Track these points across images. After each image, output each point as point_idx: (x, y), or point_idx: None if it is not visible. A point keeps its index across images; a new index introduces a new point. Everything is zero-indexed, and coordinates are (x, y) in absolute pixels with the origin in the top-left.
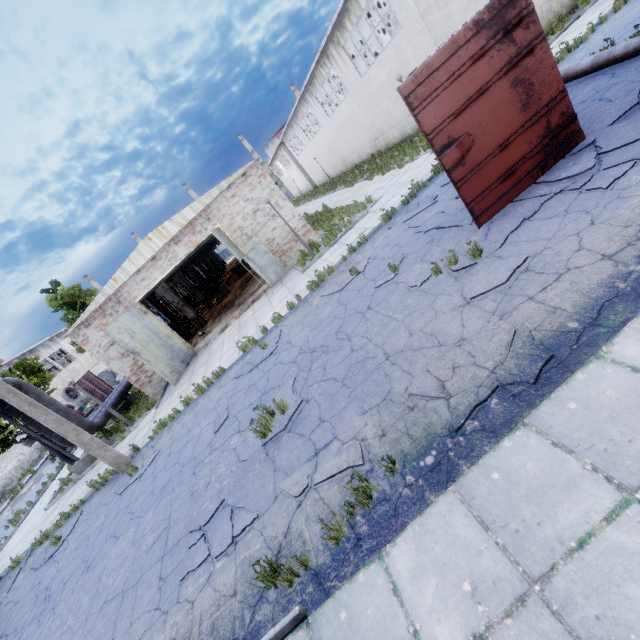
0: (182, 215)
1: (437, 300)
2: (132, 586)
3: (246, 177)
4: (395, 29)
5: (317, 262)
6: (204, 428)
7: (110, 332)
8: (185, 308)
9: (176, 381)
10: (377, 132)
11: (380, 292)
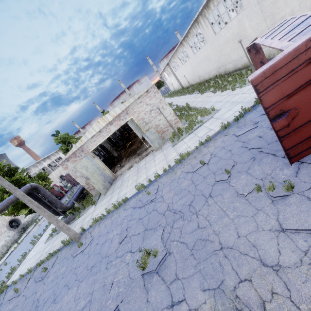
0: (114, 111)
1: (258, 215)
2: None
3: (148, 92)
4: (236, 2)
5: (181, 142)
6: (114, 236)
7: (77, 168)
8: (113, 151)
9: (105, 193)
10: (220, 64)
11: (218, 186)
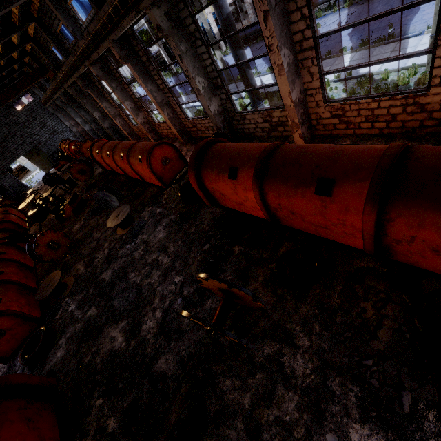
0: None
1: None
2: None
3: None
4: None
5: None
6: None
7: None
8: None
9: None
10: None
11: None
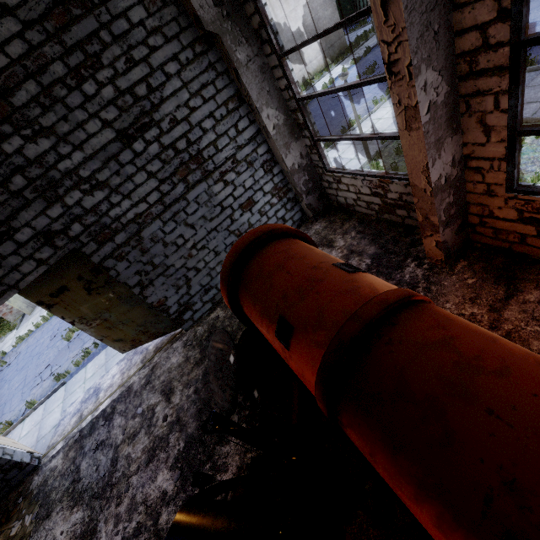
0: None
1: None
2: (9, 400)
3: None
4: None
5: None
6: (46, 339)
7: None
8: None
9: (31, 312)
10: None
11: None
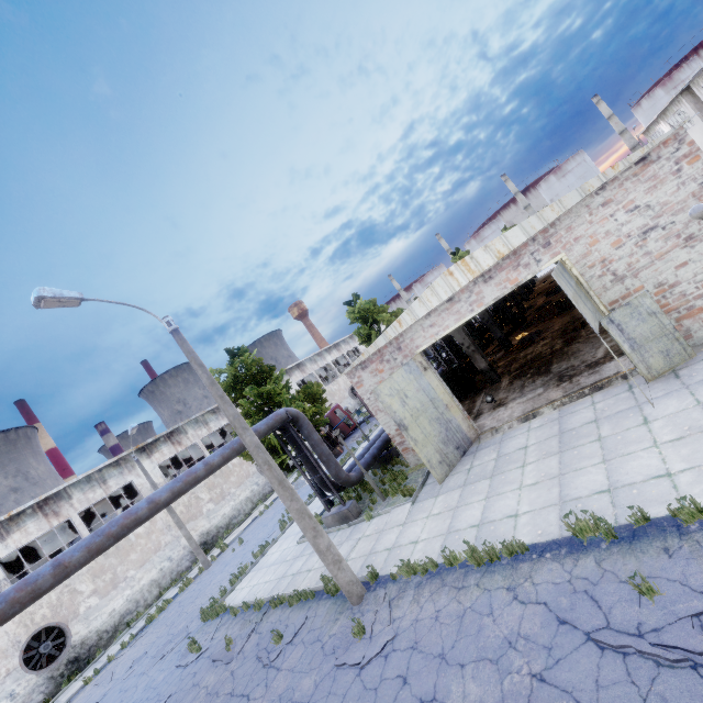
0: (504, 239)
1: None
2: None
3: (645, 164)
4: None
5: None
6: None
7: (380, 393)
8: (475, 355)
9: (443, 477)
10: None
11: None
